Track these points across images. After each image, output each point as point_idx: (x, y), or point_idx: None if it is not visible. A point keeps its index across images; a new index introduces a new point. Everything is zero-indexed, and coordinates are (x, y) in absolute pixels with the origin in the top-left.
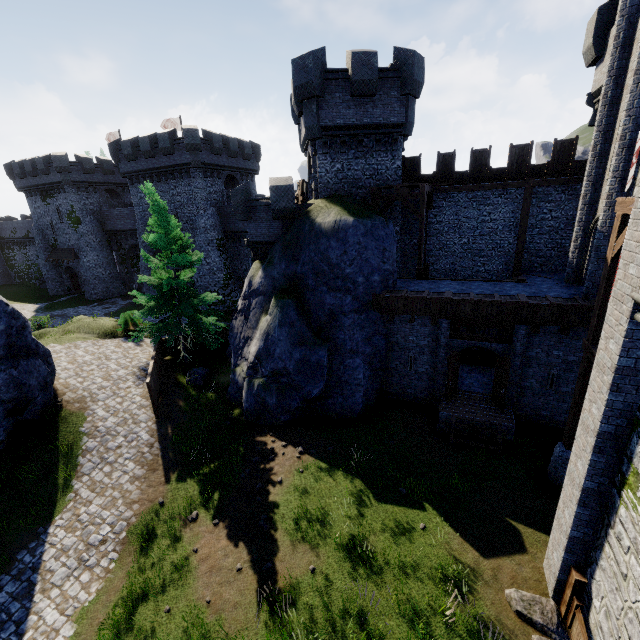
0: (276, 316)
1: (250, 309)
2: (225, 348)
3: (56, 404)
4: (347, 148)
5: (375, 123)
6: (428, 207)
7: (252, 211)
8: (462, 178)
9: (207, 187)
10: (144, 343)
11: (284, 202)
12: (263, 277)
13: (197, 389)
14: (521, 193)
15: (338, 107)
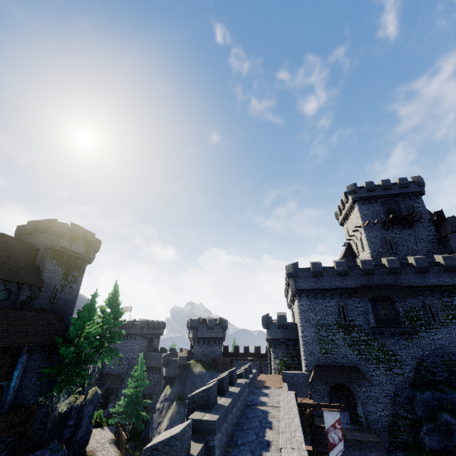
0: (176, 409)
1: (164, 407)
2: (138, 435)
3: (85, 450)
4: (205, 344)
5: (214, 337)
6: (231, 365)
7: (169, 363)
8: (242, 355)
9: (141, 344)
10: (105, 428)
11: (183, 362)
12: (171, 392)
13: (132, 451)
14: (259, 363)
15: (203, 332)
